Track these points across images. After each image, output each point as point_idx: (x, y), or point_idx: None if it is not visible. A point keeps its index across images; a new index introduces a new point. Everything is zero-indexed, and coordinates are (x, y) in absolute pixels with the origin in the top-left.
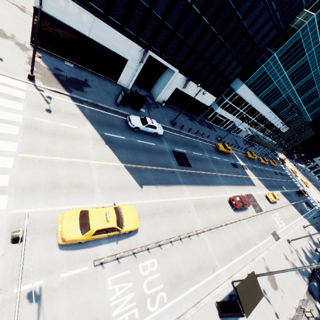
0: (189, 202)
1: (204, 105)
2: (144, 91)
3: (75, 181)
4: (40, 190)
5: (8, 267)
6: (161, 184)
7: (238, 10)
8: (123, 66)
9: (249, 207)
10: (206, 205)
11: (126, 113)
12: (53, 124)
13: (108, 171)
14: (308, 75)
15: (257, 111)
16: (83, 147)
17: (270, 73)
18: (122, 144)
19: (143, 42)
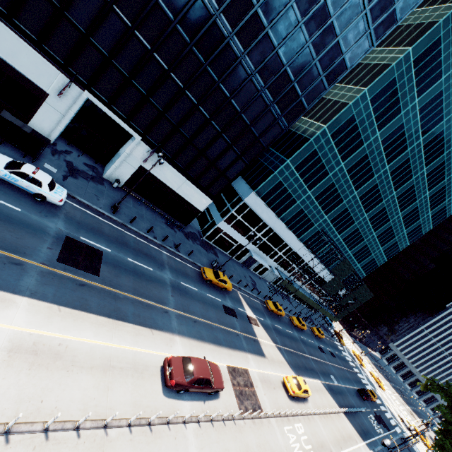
0: None
1: (194, 208)
2: (89, 161)
3: None
4: None
5: None
6: None
7: (222, 84)
8: (40, 102)
9: (224, 396)
10: (67, 358)
11: None
12: None
13: None
14: (340, 203)
15: (283, 242)
16: None
17: (289, 186)
18: None
19: (77, 77)
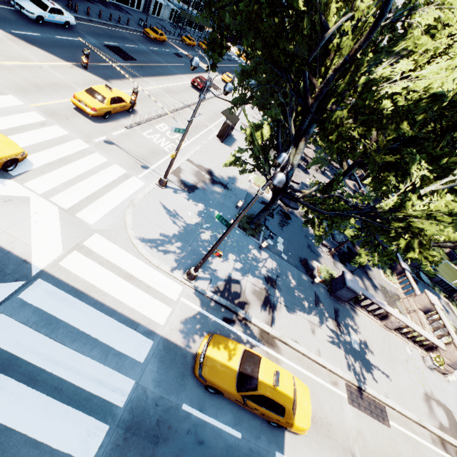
0: (159, 90)
1: None
2: None
3: (48, 82)
4: (30, 90)
5: (76, 133)
6: (123, 78)
7: None
8: None
9: (212, 90)
10: (175, 91)
11: None
12: None
13: (66, 71)
14: None
15: None
16: (12, 49)
17: None
18: (45, 42)
19: None
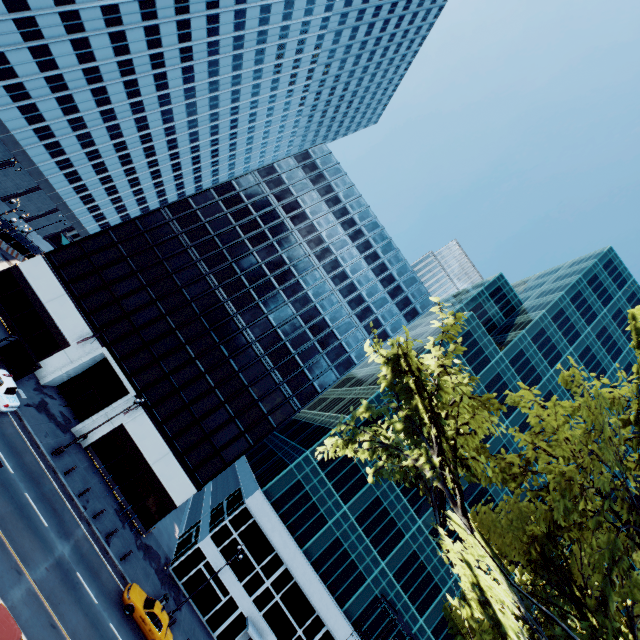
0: None
1: (169, 499)
2: (69, 413)
3: None
4: None
5: None
6: None
7: (232, 359)
8: (59, 350)
9: None
10: None
11: None
12: None
13: None
14: (401, 539)
15: (314, 612)
16: None
17: (313, 491)
18: None
19: (104, 337)
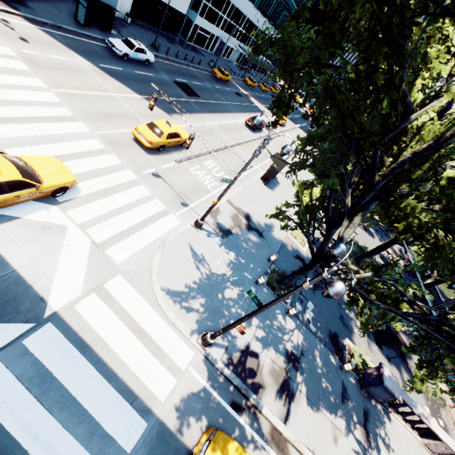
0: (214, 126)
1: (180, 14)
2: None
3: (117, 112)
4: (99, 118)
5: (129, 163)
6: (184, 112)
7: None
8: None
9: (263, 130)
10: (228, 128)
11: (99, 37)
12: (45, 56)
13: (135, 103)
14: None
15: (243, 15)
16: (95, 81)
17: None
18: (124, 76)
19: None
